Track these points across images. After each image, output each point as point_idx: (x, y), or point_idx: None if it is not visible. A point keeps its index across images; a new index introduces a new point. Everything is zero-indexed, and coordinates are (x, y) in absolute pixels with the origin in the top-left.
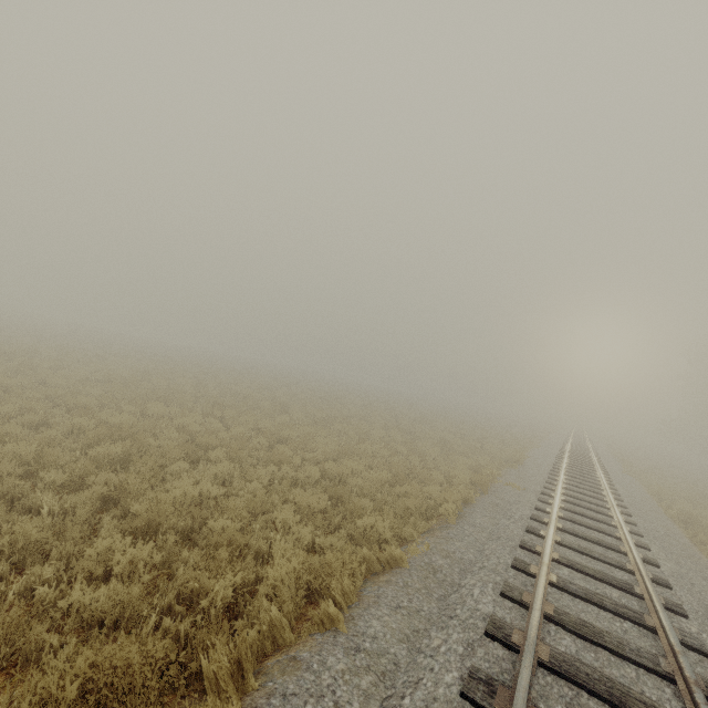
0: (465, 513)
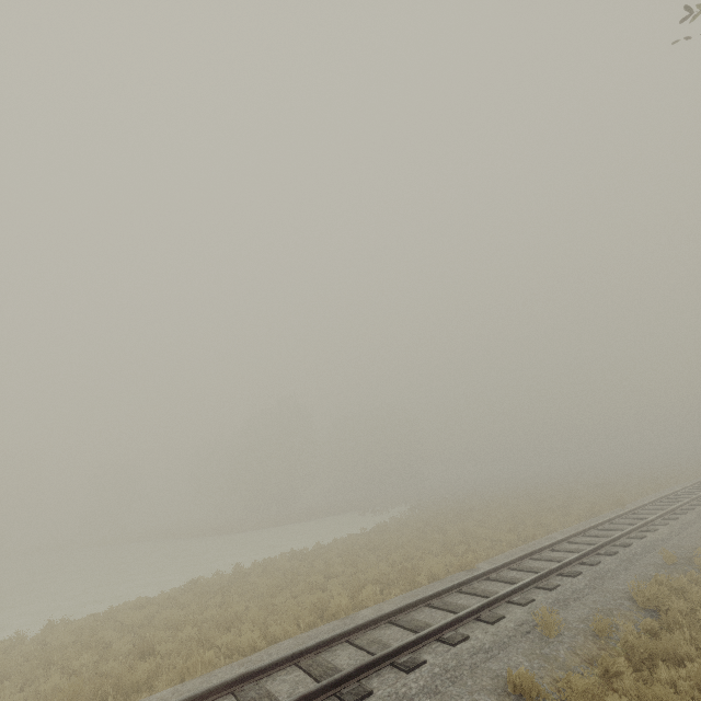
0: None
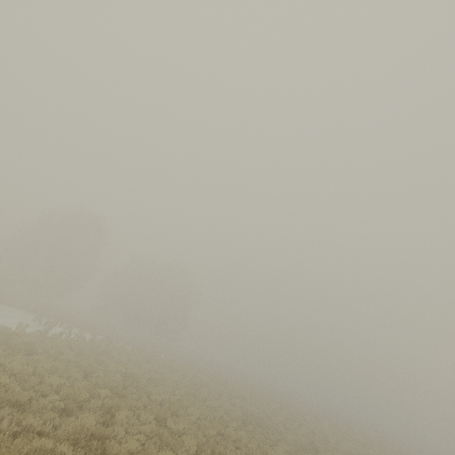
0: None
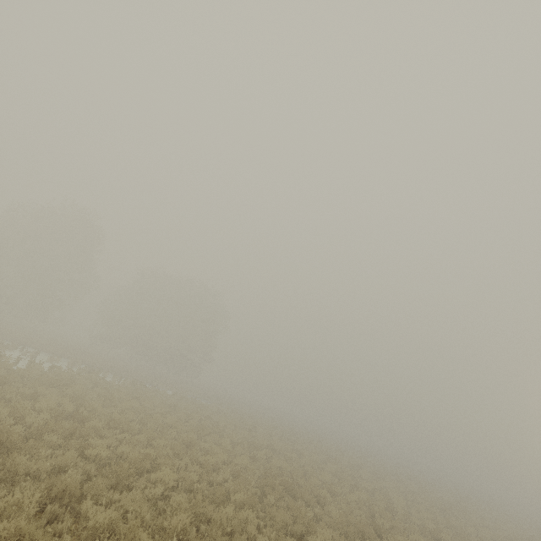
0: None
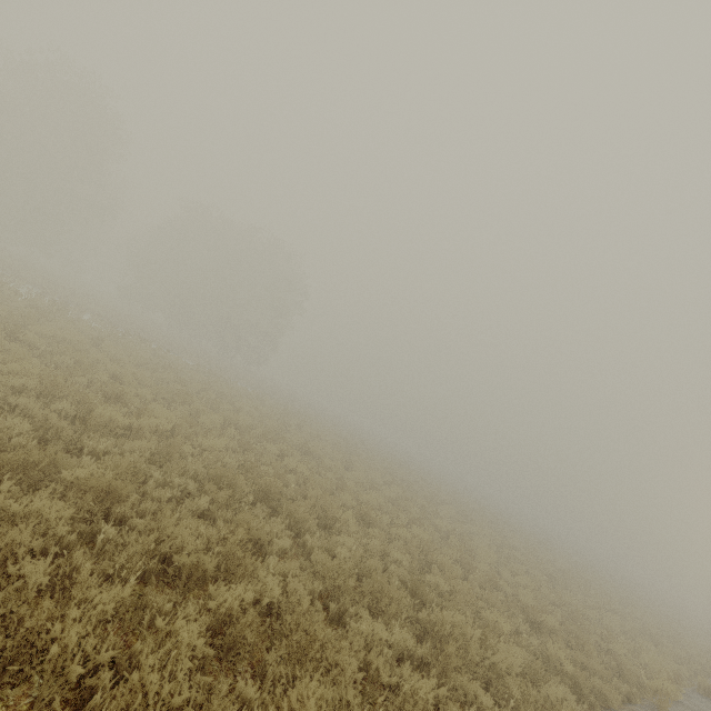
0: None
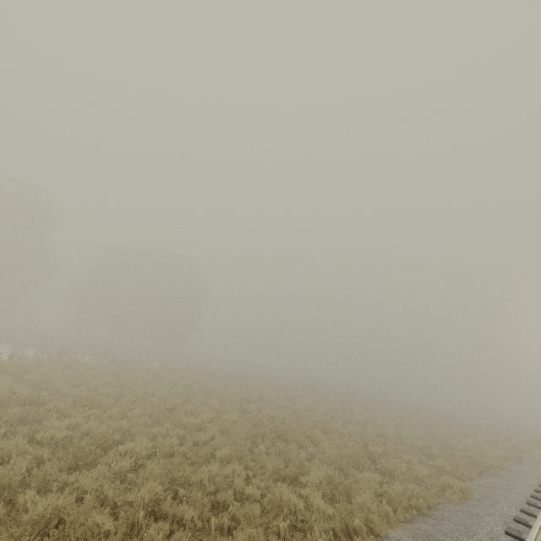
0: (540, 447)
